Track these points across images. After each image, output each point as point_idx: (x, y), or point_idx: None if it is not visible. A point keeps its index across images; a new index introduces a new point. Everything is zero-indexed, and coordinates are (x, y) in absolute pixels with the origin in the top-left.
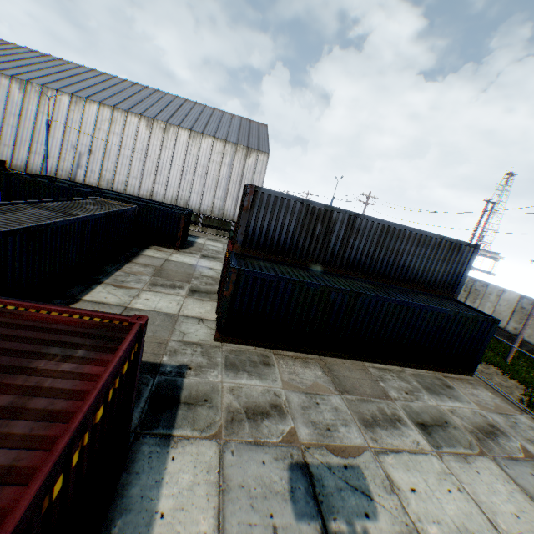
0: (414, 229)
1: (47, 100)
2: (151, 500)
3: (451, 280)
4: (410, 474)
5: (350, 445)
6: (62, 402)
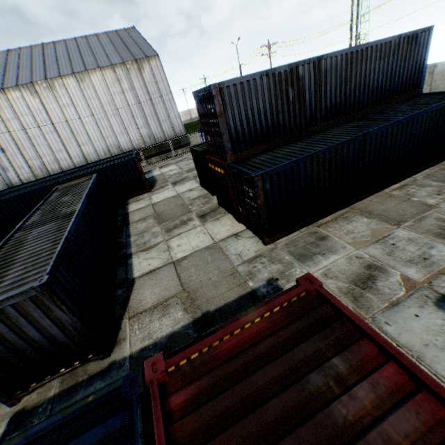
0: (373, 42)
1: None
2: None
3: (414, 77)
4: None
5: None
6: None
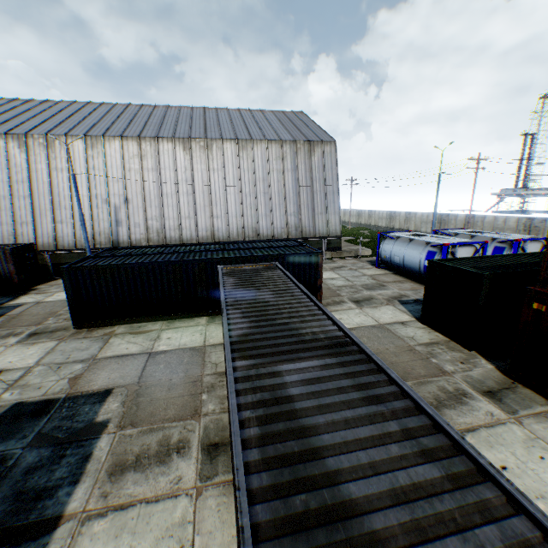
0: None
1: (56, 151)
2: None
3: None
4: None
5: None
6: None
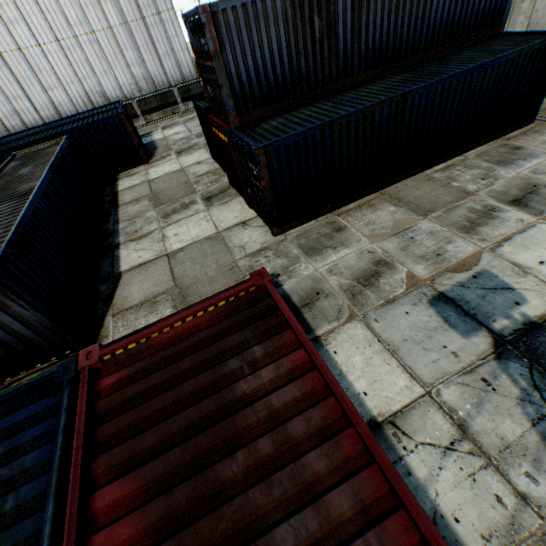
0: None
1: None
2: (347, 389)
3: (496, 7)
4: (531, 251)
5: (465, 257)
6: (313, 413)
